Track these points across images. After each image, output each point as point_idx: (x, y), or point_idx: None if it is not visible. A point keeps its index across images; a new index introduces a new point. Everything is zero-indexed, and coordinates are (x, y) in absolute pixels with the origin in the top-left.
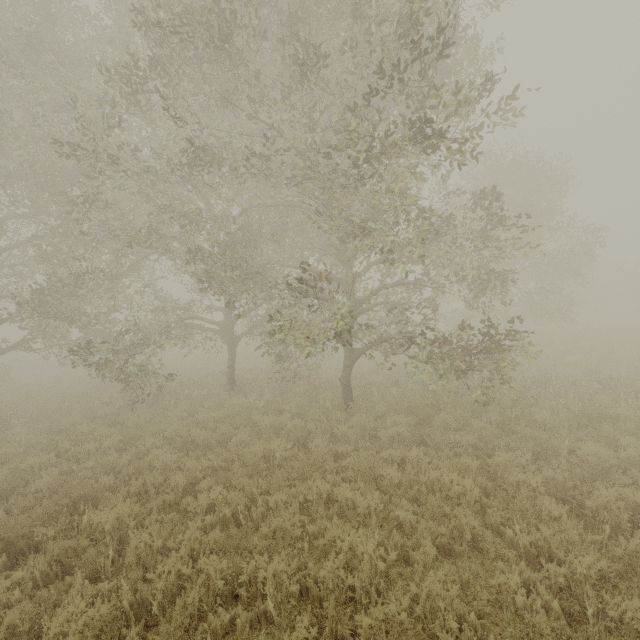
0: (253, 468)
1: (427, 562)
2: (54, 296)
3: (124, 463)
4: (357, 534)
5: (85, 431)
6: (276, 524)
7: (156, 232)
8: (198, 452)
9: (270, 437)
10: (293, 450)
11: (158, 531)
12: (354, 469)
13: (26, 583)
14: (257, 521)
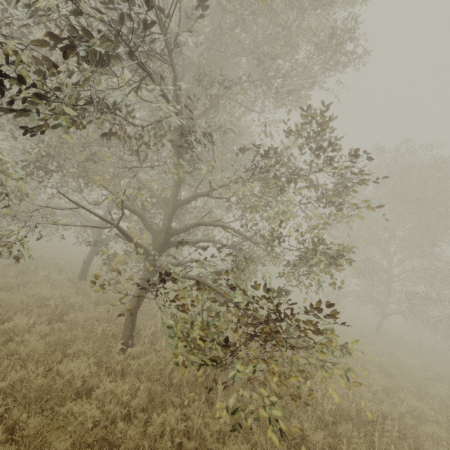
0: None
1: None
2: None
3: None
4: None
5: None
6: None
7: None
8: None
9: None
10: None
11: None
12: None
13: None
14: None
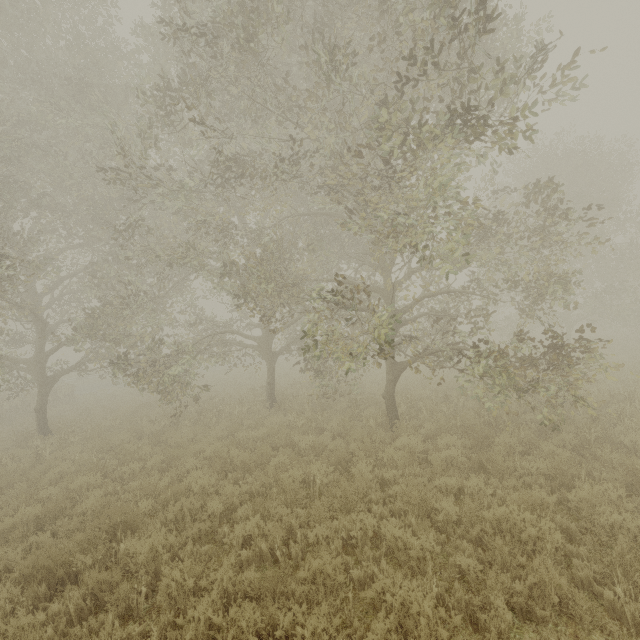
0: (292, 495)
1: (501, 629)
2: (104, 319)
3: (164, 486)
4: (410, 587)
5: (131, 450)
6: (316, 567)
7: (192, 252)
8: (236, 475)
9: (310, 459)
10: (334, 475)
11: (190, 567)
12: (403, 501)
13: (60, 619)
14: (296, 558)
